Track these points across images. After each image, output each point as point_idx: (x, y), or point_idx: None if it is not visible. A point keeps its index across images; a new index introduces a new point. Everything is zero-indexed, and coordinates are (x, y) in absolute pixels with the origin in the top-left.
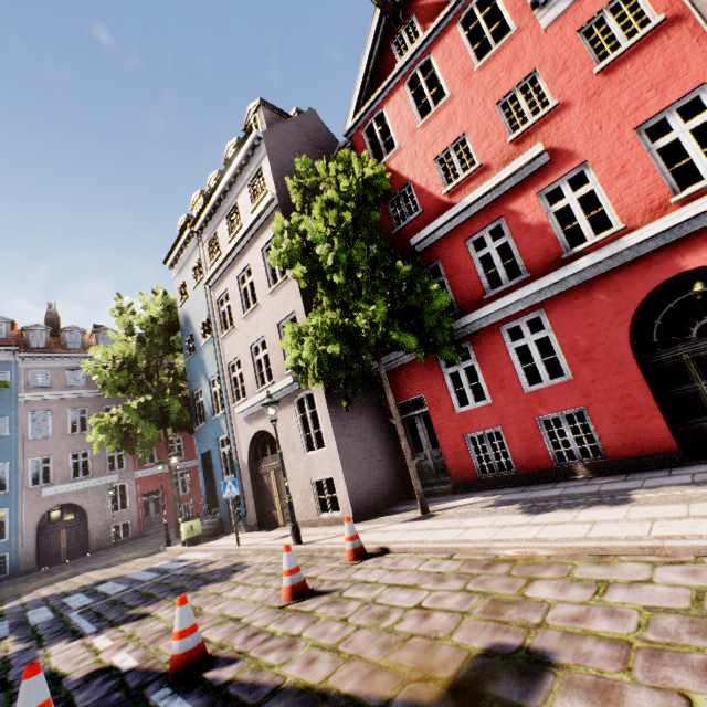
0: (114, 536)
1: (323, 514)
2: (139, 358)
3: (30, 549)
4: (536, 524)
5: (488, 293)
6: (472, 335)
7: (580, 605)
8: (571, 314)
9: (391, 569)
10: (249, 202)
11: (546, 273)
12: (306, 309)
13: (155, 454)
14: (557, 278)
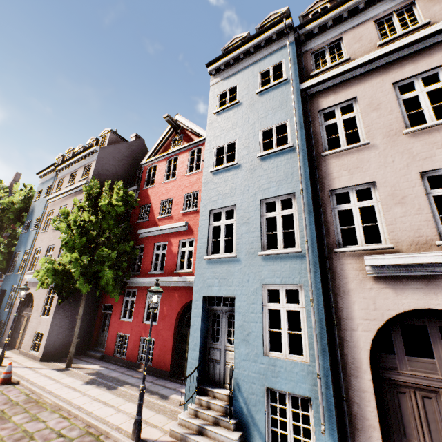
0: None
1: (32, 351)
2: None
3: None
4: (75, 389)
5: (152, 271)
6: (139, 286)
7: (14, 424)
8: (167, 297)
9: (3, 393)
10: (81, 175)
11: (168, 275)
12: None
13: None
14: (167, 280)
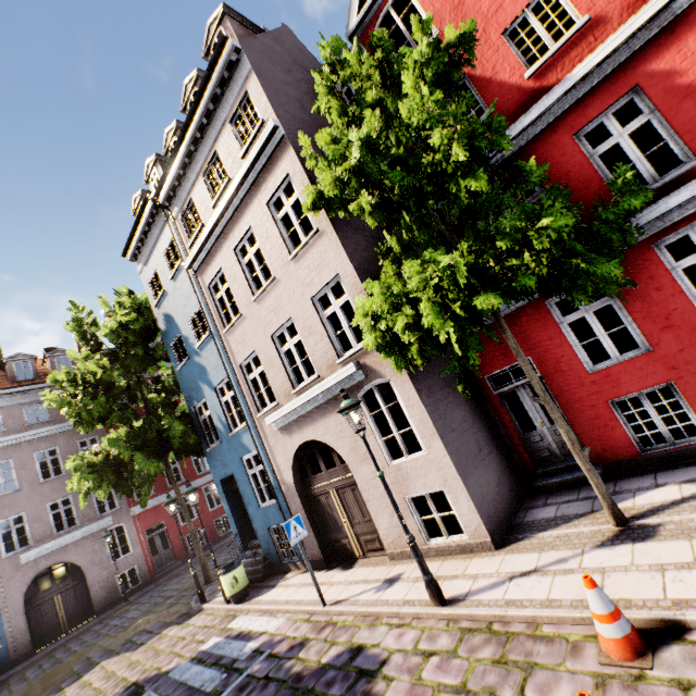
0: (122, 589)
1: (432, 540)
2: (114, 377)
3: (20, 630)
4: None
5: None
6: None
7: None
8: None
9: None
10: (235, 145)
11: None
12: (356, 269)
13: None
14: None
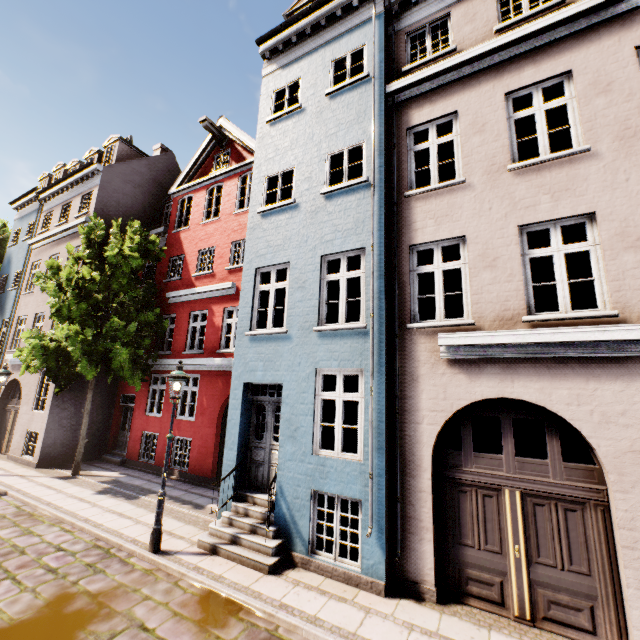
0: None
1: (25, 455)
2: None
3: None
4: (82, 499)
5: (187, 350)
6: (170, 371)
7: (0, 539)
8: (208, 385)
9: None
10: (78, 208)
11: (209, 355)
12: None
13: None
14: (207, 363)
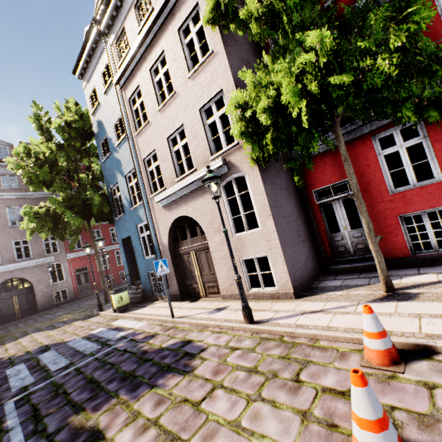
0: (55, 300)
1: (253, 289)
2: (60, 161)
3: None
4: None
5: None
6: None
7: None
8: None
9: None
10: None
11: None
12: (236, 86)
13: (81, 242)
14: None
